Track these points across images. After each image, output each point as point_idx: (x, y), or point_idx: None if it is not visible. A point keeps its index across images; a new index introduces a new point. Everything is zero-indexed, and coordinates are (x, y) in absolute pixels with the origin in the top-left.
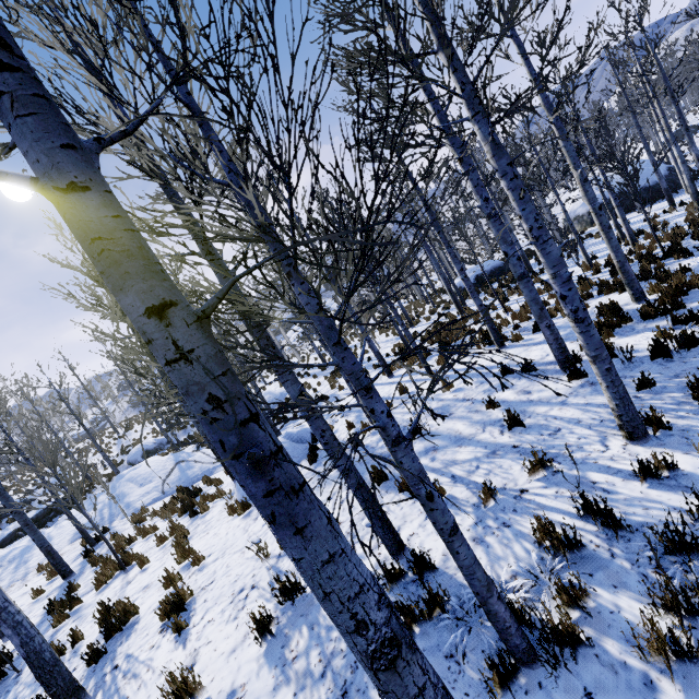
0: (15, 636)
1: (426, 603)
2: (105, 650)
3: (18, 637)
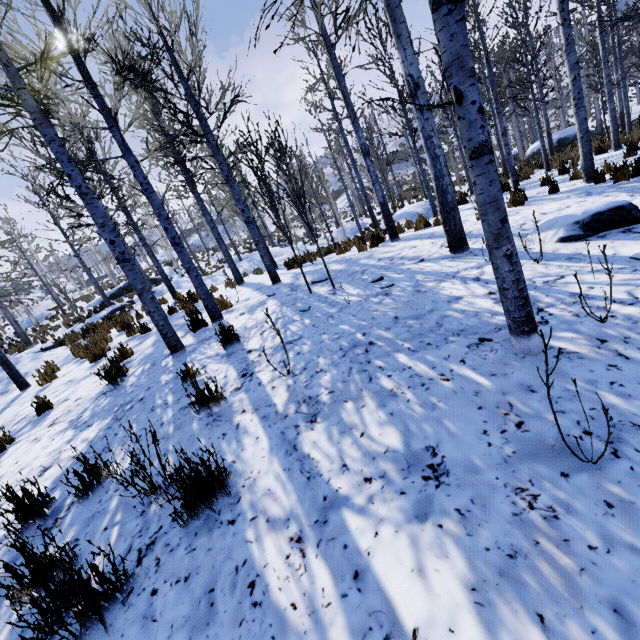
0: (380, 191)
1: (635, 167)
2: (383, 240)
3: (381, 192)
